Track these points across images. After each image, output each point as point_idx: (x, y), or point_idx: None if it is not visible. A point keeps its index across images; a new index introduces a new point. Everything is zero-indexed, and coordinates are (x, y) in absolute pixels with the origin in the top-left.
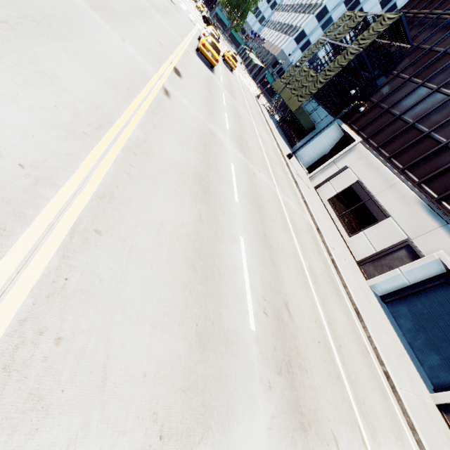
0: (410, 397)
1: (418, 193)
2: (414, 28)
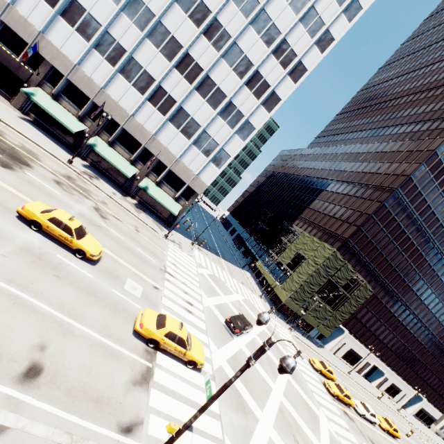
0: (390, 404)
1: (369, 349)
2: (358, 264)
